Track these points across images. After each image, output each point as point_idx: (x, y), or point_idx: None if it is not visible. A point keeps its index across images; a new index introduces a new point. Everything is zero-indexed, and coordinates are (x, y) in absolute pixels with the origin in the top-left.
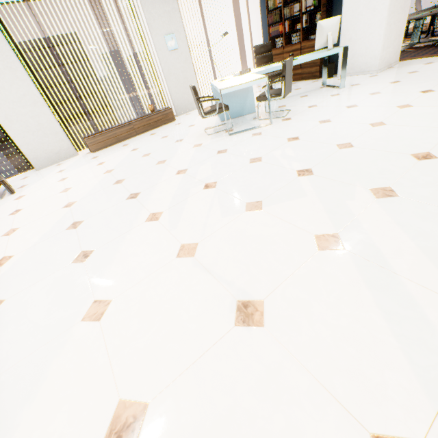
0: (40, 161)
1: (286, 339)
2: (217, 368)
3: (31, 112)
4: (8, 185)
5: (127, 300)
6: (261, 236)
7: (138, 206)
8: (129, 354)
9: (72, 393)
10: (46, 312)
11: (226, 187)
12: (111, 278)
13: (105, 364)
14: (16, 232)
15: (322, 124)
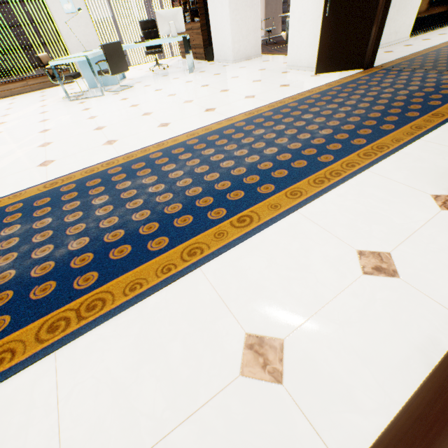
0: None
1: None
2: None
3: None
4: None
5: None
6: None
7: None
8: None
9: None
10: None
11: (1, 135)
12: None
13: None
14: None
15: (119, 101)
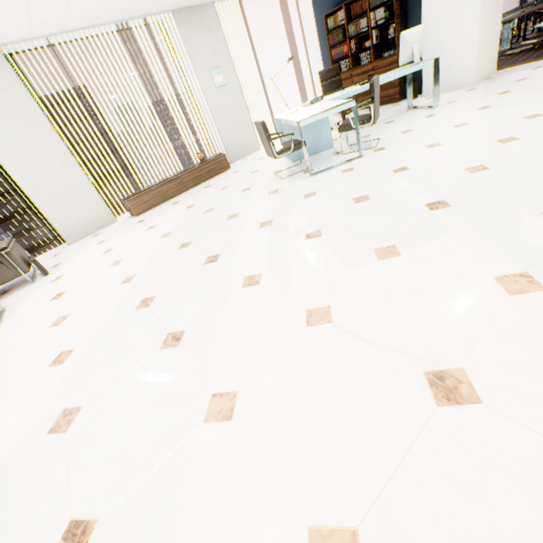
0: (72, 233)
1: (526, 416)
2: (440, 467)
3: (60, 175)
4: (41, 264)
5: (260, 388)
6: (417, 287)
7: (224, 270)
8: (294, 460)
9: (231, 525)
10: (149, 416)
11: (336, 234)
12: (224, 362)
13: (265, 478)
14: (68, 320)
15: (431, 149)
